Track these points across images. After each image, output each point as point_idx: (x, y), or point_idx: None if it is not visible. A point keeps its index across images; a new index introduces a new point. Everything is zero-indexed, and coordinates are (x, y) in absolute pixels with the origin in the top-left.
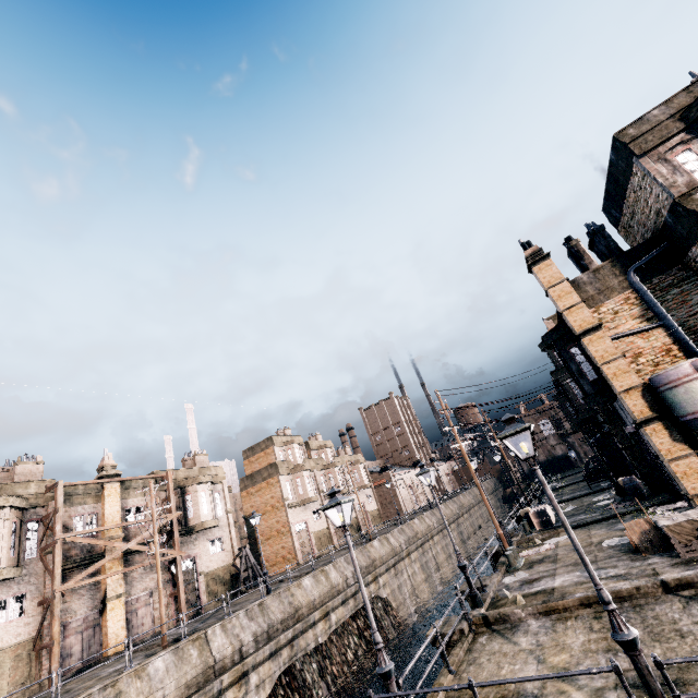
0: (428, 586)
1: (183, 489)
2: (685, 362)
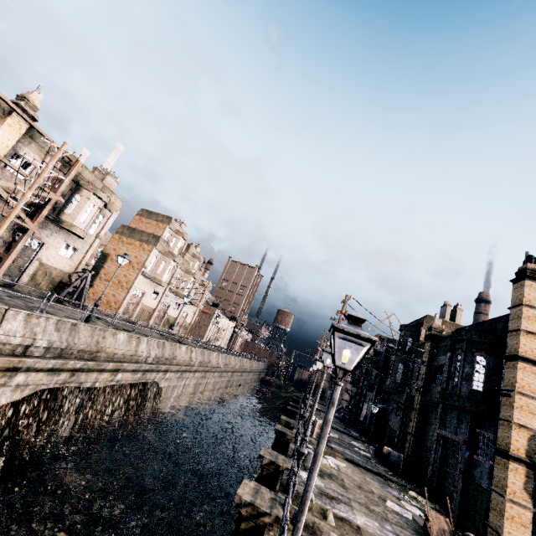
0: (189, 398)
1: (79, 187)
2: None
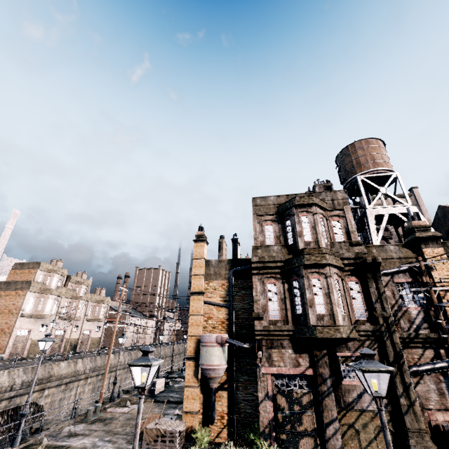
0: (89, 403)
1: None
2: (215, 334)
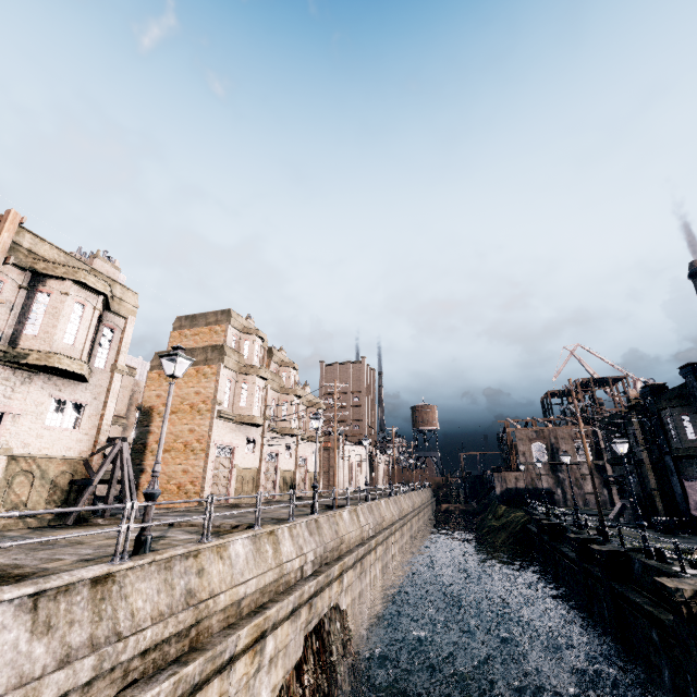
0: (383, 600)
1: (39, 277)
2: None
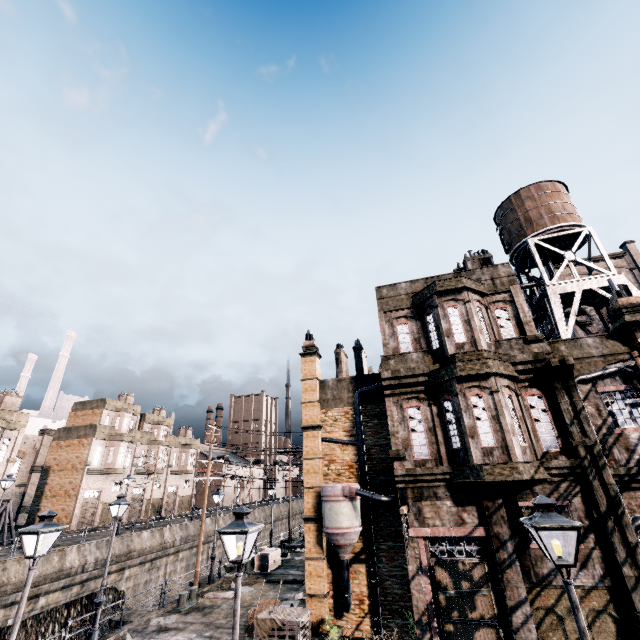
0: (183, 586)
1: None
2: (340, 484)
